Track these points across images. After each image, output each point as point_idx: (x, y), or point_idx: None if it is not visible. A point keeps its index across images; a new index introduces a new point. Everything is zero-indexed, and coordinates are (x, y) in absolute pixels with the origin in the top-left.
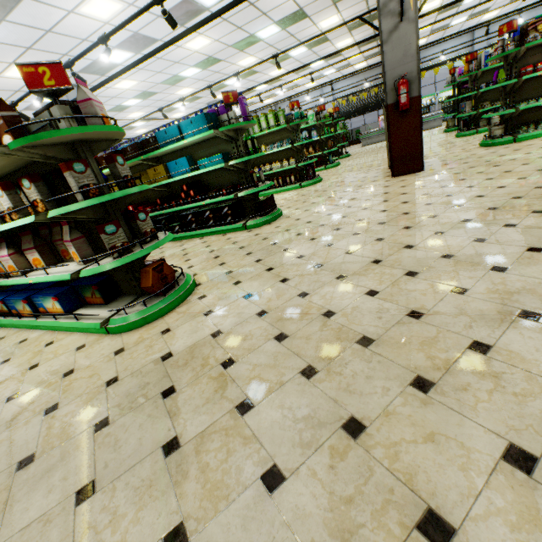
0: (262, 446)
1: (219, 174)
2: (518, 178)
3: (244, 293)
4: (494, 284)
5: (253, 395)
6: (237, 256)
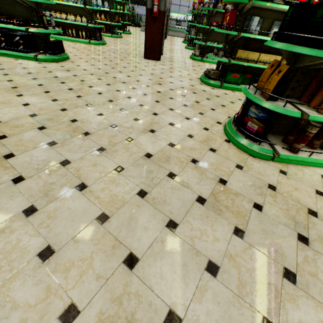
0: (15, 170)
1: (11, 2)
2: (189, 79)
3: (24, 102)
4: (150, 119)
5: (16, 152)
6: (24, 78)
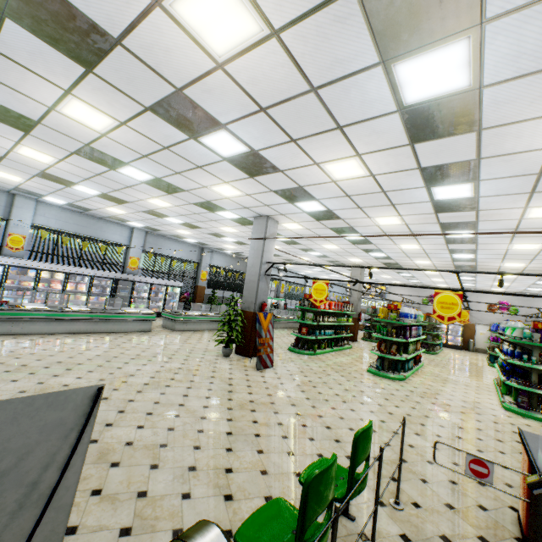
0: None
1: None
2: None
3: None
4: None
5: None
6: None
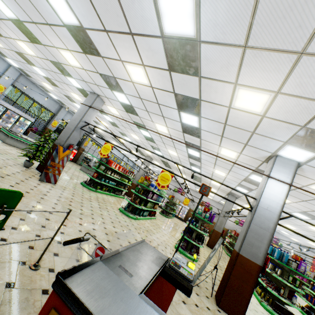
0: None
1: None
2: None
3: None
4: None
5: None
6: None
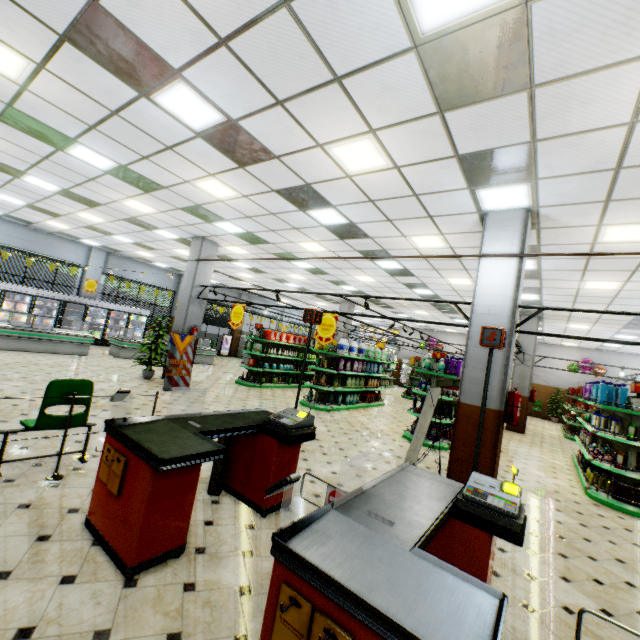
0: None
1: None
2: None
3: None
4: None
5: None
6: None
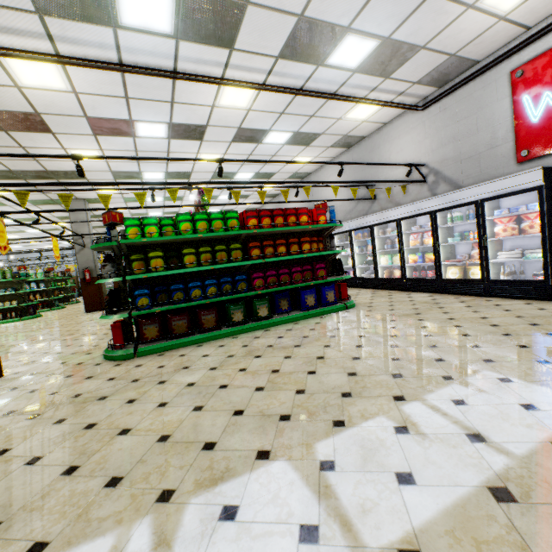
0: None
1: None
2: None
3: None
4: (73, 332)
5: None
6: None
